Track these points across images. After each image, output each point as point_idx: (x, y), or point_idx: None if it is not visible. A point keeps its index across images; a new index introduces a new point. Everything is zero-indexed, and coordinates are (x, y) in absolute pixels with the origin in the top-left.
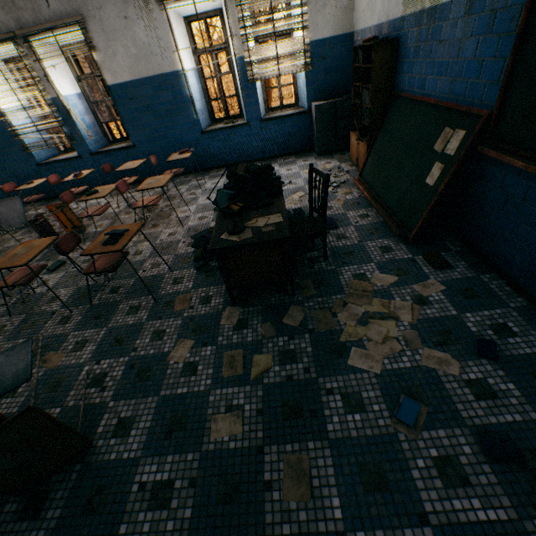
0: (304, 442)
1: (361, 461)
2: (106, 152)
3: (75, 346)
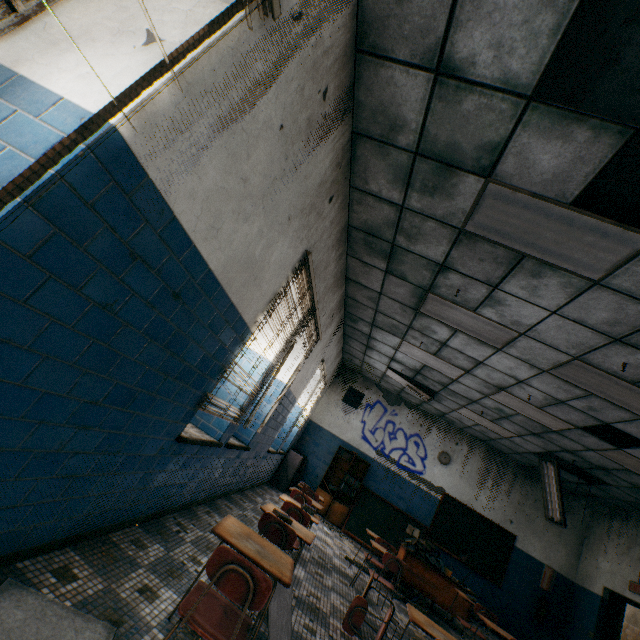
0: None
1: None
2: (238, 447)
3: None
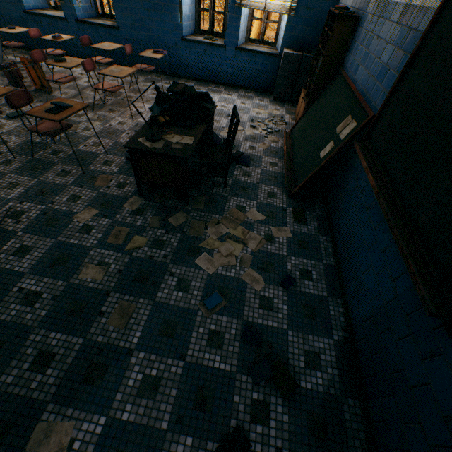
0: (138, 297)
1: (167, 318)
2: (91, 23)
3: (8, 185)
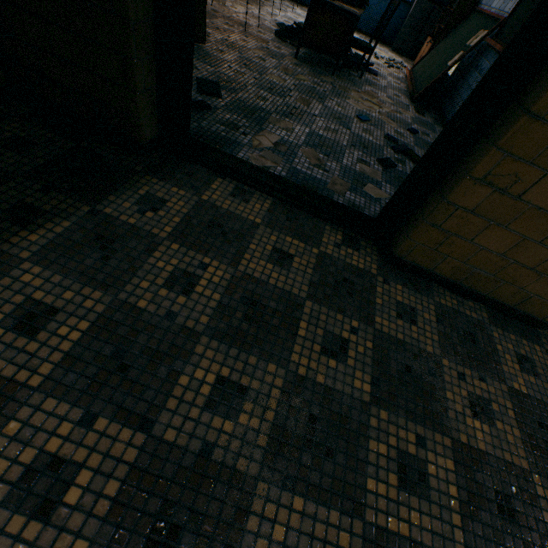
0: (311, 100)
1: (334, 114)
2: None
3: None
